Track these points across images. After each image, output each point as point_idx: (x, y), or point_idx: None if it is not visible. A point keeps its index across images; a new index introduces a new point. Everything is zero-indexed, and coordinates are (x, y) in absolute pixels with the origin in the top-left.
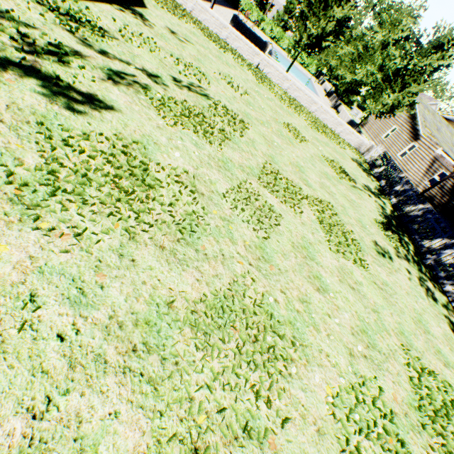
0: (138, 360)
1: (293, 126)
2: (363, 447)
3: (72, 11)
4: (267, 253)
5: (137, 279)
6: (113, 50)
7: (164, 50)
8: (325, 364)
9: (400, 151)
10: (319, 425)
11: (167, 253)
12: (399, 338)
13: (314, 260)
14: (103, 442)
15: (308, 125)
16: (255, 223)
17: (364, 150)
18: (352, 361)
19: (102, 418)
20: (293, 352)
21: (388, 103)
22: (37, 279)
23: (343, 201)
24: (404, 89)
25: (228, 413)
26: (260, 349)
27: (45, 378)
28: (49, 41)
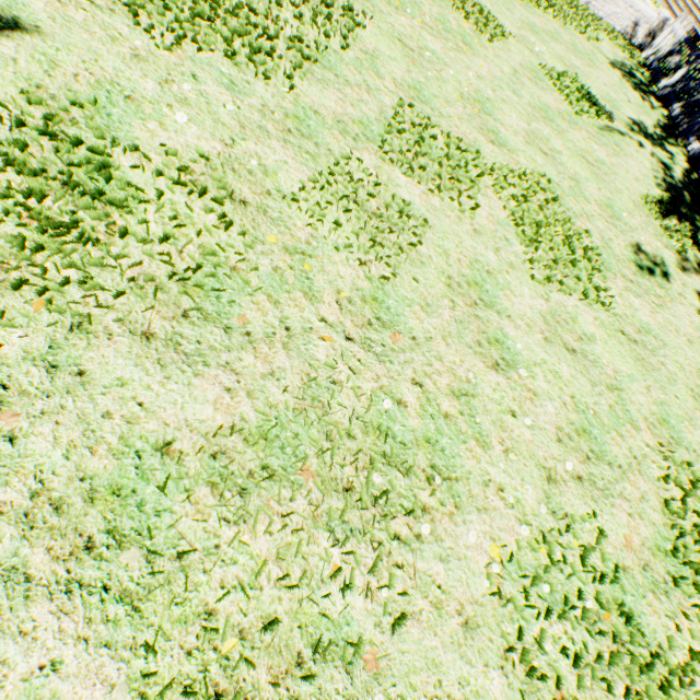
0: (98, 565)
1: (476, 3)
2: (551, 635)
3: None
4: (388, 309)
5: (91, 410)
6: None
7: None
8: (493, 506)
9: None
10: (469, 615)
11: (160, 346)
12: (657, 431)
13: (494, 307)
14: None
15: None
16: (365, 250)
17: (645, 35)
18: (550, 491)
19: (26, 677)
20: (428, 496)
21: None
22: None
23: (577, 167)
24: None
25: (286, 626)
26: (359, 501)
27: None
28: None
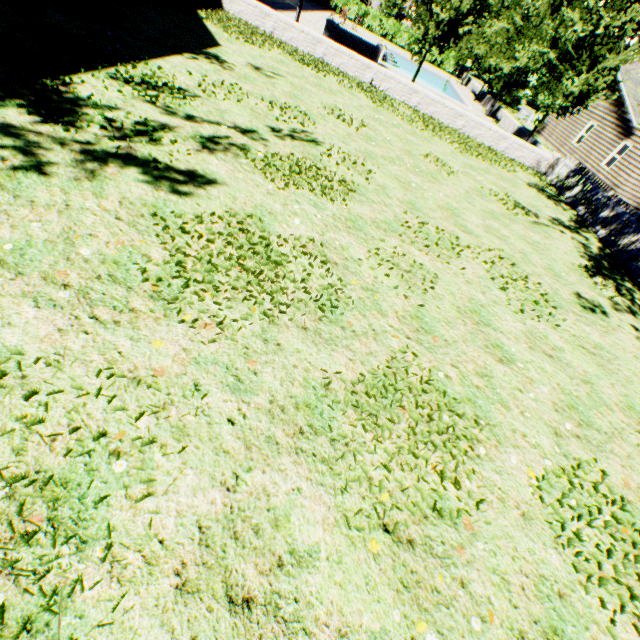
0: (307, 442)
1: (434, 156)
2: (585, 535)
3: (146, 77)
4: (426, 323)
5: (287, 363)
6: (198, 112)
7: (253, 94)
8: (522, 445)
9: (604, 158)
10: (523, 510)
11: (311, 334)
12: (627, 413)
13: (490, 326)
14: (293, 513)
15: (456, 149)
16: (405, 289)
17: (546, 167)
18: (559, 442)
19: (287, 493)
20: (478, 433)
21: (572, 91)
22: (196, 369)
23: (522, 246)
24: (596, 65)
25: (412, 494)
26: (437, 429)
27: (227, 457)
28: (134, 120)
